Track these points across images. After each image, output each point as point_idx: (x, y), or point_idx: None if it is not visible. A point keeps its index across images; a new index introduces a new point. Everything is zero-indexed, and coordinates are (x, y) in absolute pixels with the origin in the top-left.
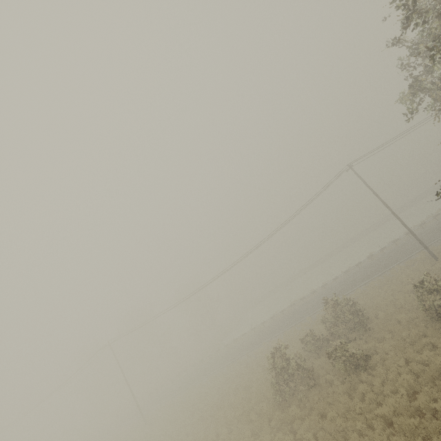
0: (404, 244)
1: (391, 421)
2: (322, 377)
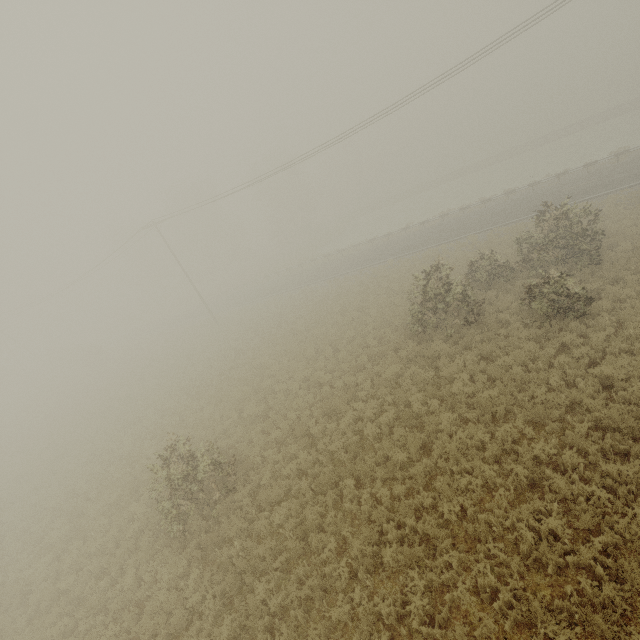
0: None
1: (610, 384)
2: (490, 314)
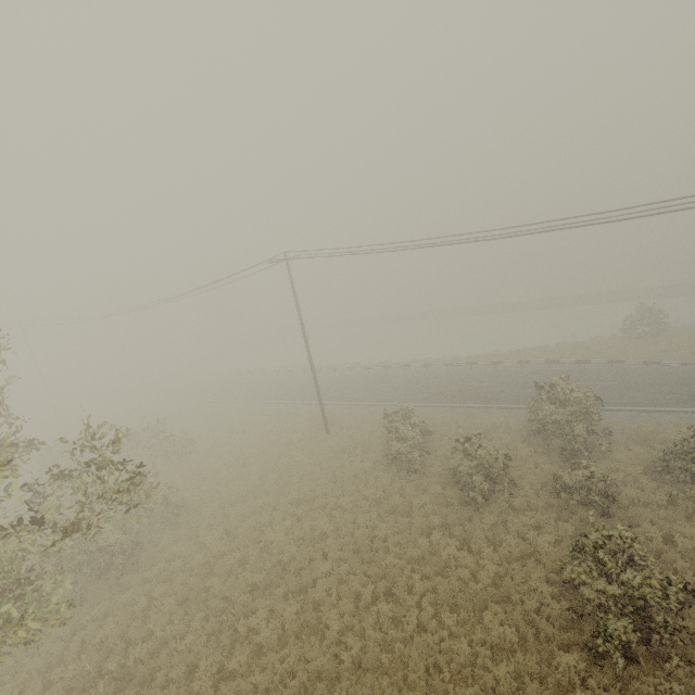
0: (403, 377)
1: None
2: None
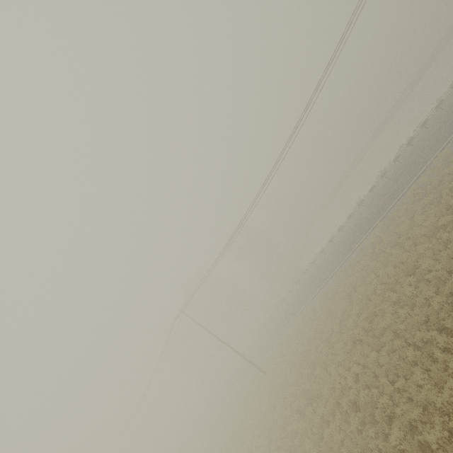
0: None
1: None
2: None
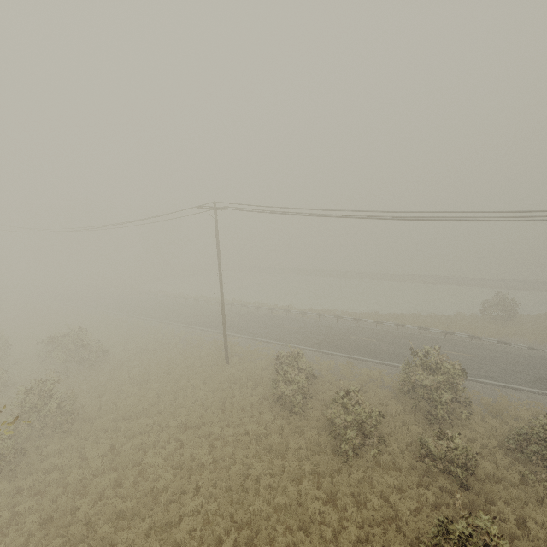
0: (299, 322)
1: None
2: None
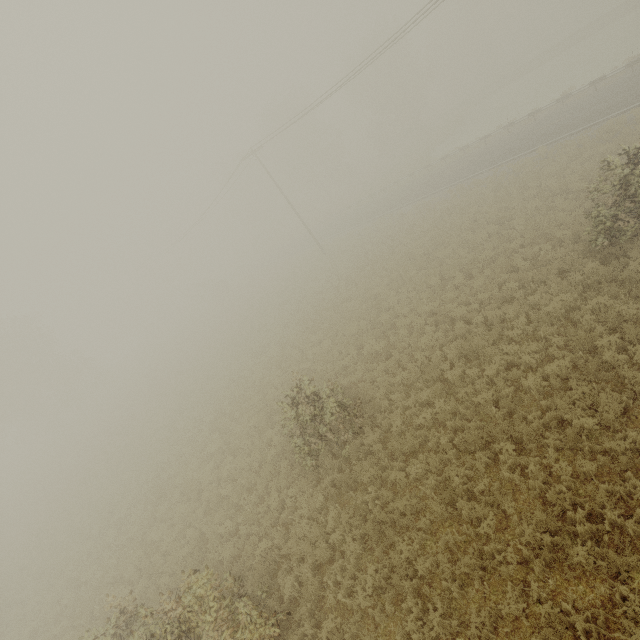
0: None
1: None
2: None
